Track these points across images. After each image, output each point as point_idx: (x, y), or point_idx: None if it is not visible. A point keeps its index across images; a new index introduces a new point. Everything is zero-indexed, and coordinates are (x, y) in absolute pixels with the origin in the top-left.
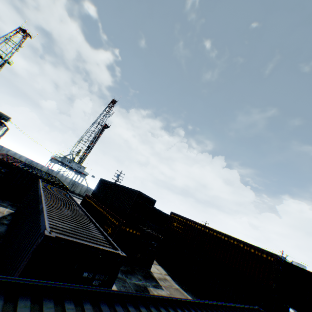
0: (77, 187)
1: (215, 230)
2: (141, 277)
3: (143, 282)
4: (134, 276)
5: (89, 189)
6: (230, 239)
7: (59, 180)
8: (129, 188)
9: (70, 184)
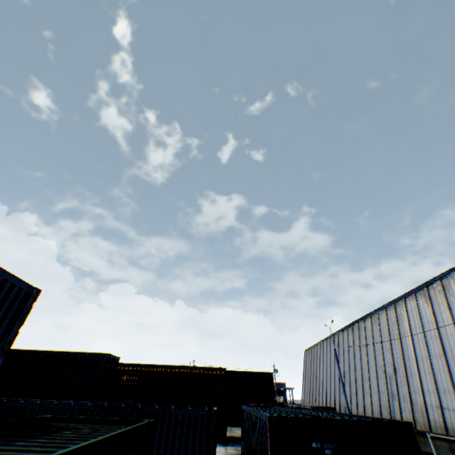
0: None
1: (177, 366)
2: None
3: None
4: None
5: None
6: (192, 369)
7: None
8: (82, 352)
9: None
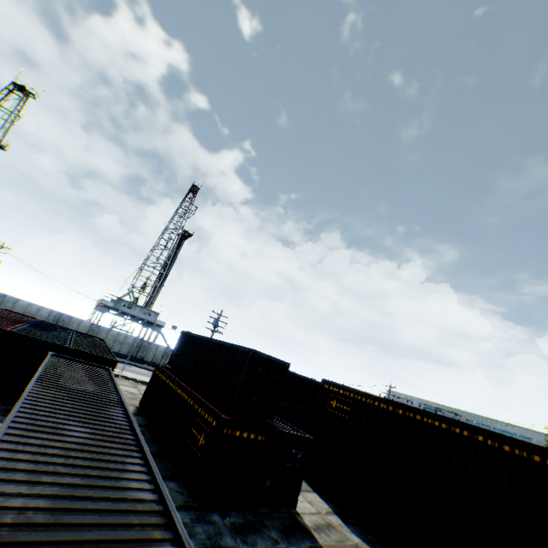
0: (148, 351)
1: (417, 409)
2: (277, 534)
3: (282, 547)
4: (263, 535)
5: (170, 352)
6: (452, 426)
7: (105, 344)
8: (233, 345)
9: (135, 346)
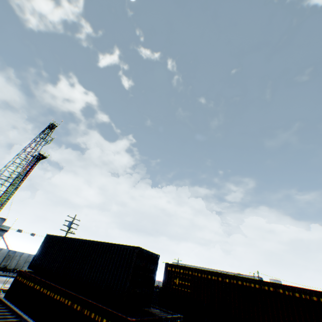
0: None
1: (238, 277)
2: None
3: None
4: None
5: (13, 253)
6: (262, 285)
7: None
8: (115, 244)
9: None
